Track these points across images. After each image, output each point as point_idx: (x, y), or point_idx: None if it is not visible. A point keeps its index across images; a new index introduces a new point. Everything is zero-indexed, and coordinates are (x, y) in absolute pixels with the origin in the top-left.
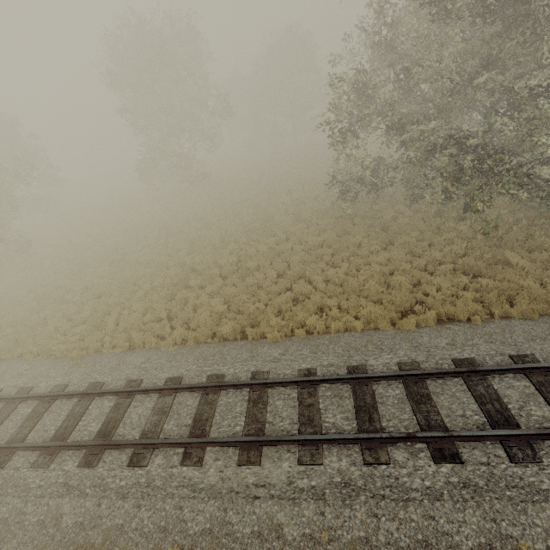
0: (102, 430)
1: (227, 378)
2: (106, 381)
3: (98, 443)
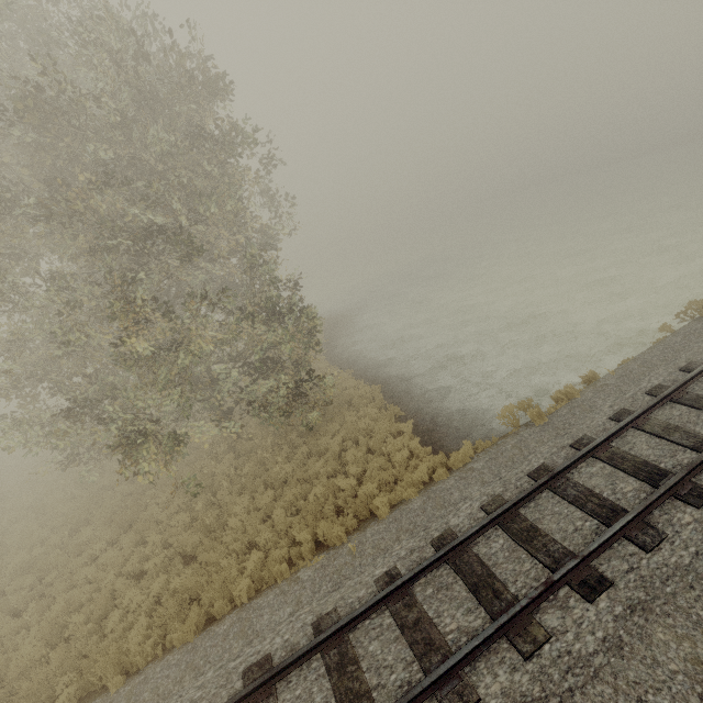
0: None
1: None
2: None
3: None
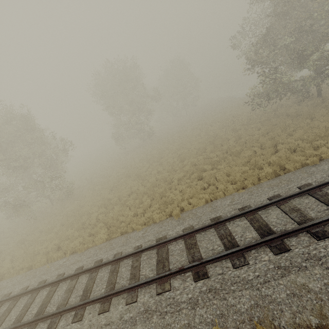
0: (263, 233)
1: (314, 184)
2: (221, 215)
3: (276, 235)
